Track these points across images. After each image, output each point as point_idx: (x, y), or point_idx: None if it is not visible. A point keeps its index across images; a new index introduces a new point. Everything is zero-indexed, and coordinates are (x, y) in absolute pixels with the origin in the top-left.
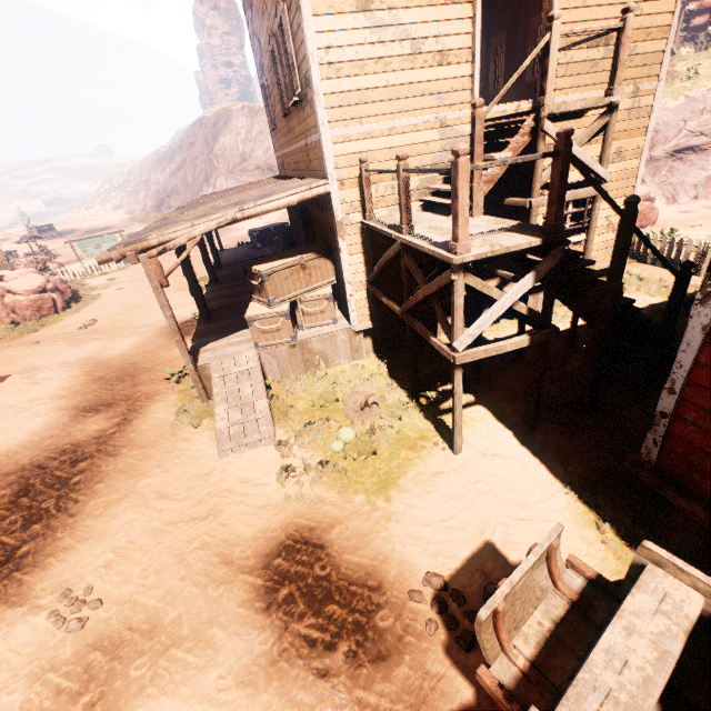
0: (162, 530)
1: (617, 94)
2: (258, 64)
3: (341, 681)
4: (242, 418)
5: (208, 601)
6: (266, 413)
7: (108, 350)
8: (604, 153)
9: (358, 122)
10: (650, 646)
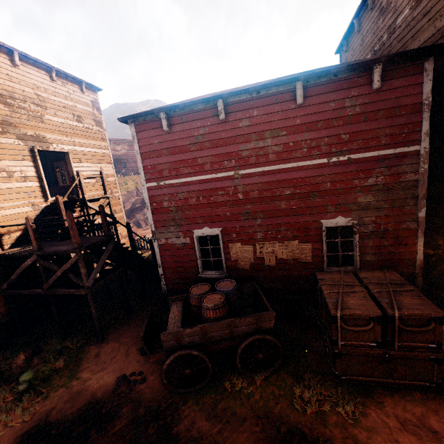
0: None
1: (108, 194)
2: None
3: (102, 439)
4: None
5: None
6: None
7: None
8: (112, 211)
9: None
10: (178, 312)
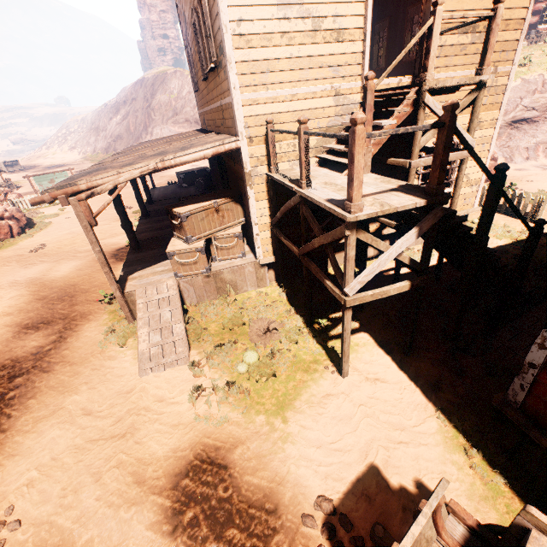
0: (84, 447)
1: (485, 74)
2: (184, 36)
3: None
4: (161, 340)
5: (119, 523)
6: (182, 336)
7: (53, 272)
8: (472, 124)
9: (265, 88)
10: None
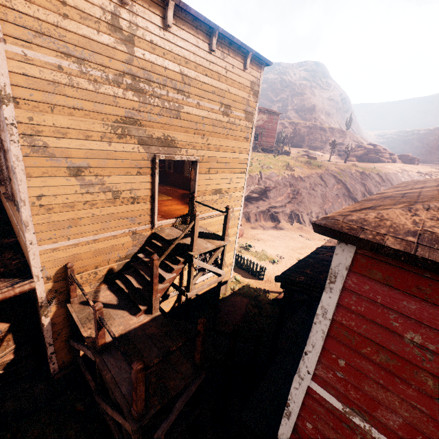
0: None
1: (226, 240)
2: None
3: None
4: None
5: None
6: None
7: None
8: (222, 263)
9: (67, 238)
10: None
